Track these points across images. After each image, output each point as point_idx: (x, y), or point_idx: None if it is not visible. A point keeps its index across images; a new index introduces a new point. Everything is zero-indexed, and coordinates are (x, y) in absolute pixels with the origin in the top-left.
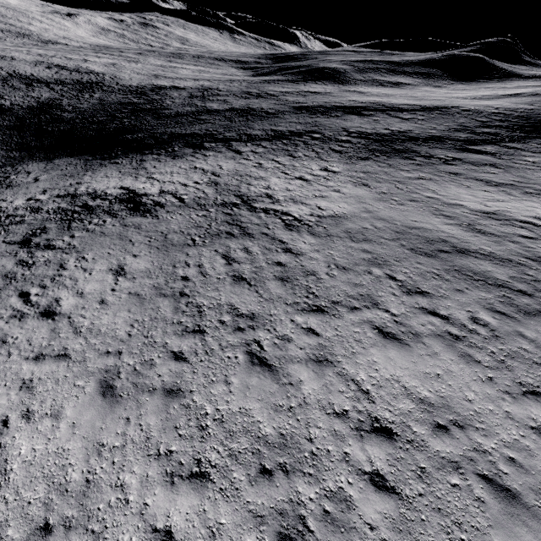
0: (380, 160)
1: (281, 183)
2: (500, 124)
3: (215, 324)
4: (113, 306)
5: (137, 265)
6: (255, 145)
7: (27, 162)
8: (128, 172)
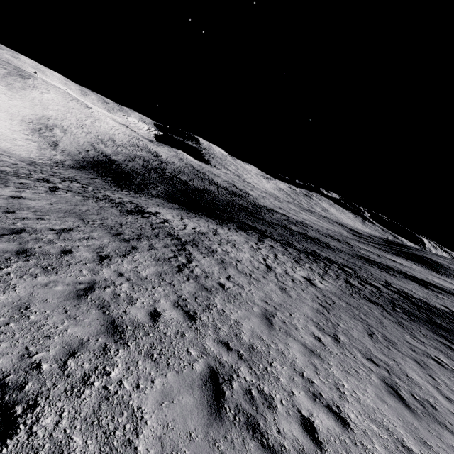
0: (394, 313)
1: (245, 257)
2: None
3: None
4: None
5: (34, 202)
6: (281, 246)
7: (160, 199)
8: (182, 214)
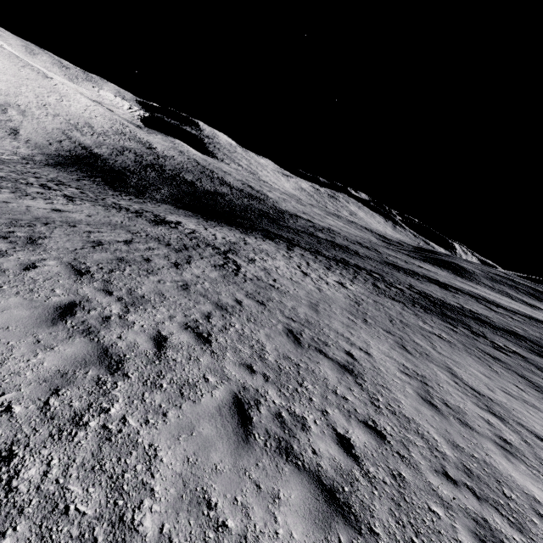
0: (413, 308)
1: (281, 264)
2: None
3: (5, 229)
4: (3, 204)
5: (76, 215)
6: (311, 254)
7: (168, 204)
8: (202, 223)
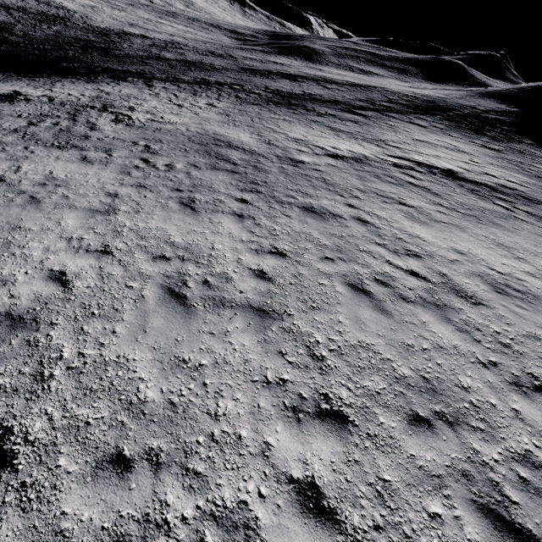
0: (267, 106)
1: (156, 104)
2: (402, 102)
3: None
4: None
5: None
6: (172, 84)
7: None
8: (36, 85)
